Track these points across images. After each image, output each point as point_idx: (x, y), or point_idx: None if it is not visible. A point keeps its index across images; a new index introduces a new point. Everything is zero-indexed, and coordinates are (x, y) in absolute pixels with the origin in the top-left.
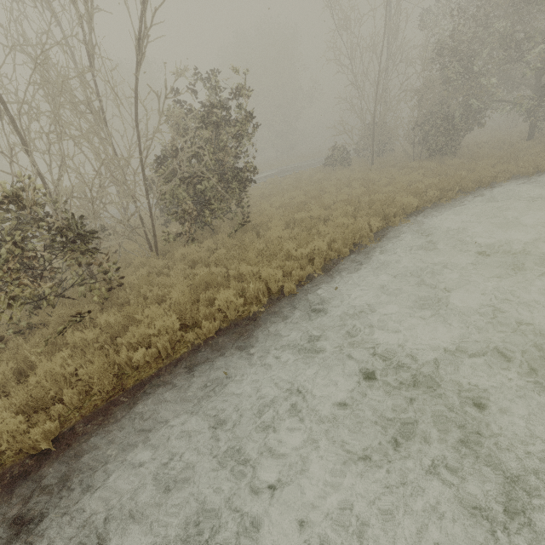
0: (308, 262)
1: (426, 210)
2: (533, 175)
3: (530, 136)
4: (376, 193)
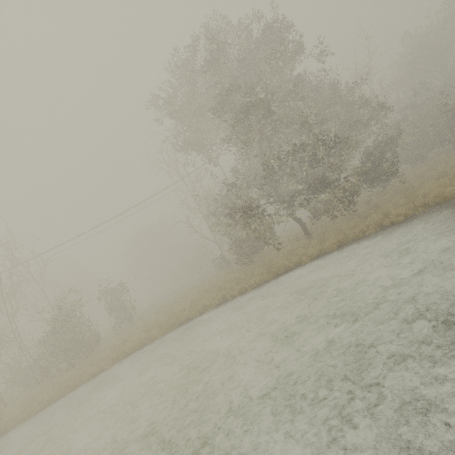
0: (49, 401)
1: (140, 348)
2: (230, 300)
3: (304, 233)
4: (131, 335)
